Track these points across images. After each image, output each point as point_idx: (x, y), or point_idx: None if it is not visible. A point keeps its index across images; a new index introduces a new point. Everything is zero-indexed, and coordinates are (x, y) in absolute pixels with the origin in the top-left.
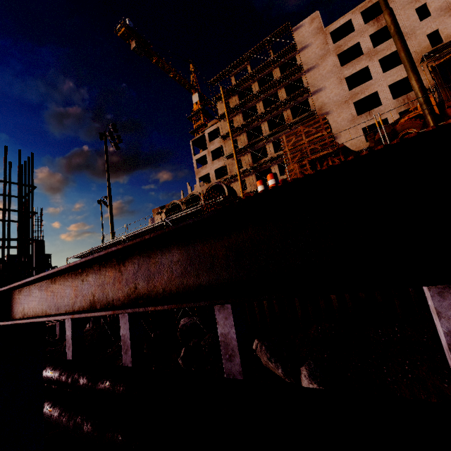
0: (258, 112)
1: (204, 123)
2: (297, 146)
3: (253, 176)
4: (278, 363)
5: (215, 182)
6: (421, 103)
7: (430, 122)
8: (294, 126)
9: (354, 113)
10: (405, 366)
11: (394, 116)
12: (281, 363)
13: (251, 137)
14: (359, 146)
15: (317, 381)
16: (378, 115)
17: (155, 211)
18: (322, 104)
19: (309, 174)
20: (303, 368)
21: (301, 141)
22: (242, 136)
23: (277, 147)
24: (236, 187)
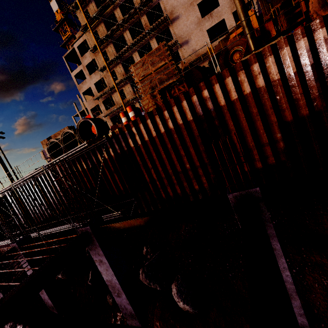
0: (118, 20)
1: (71, 35)
2: (146, 76)
3: (128, 85)
4: (156, 284)
5: (82, 119)
6: (244, 26)
7: (251, 47)
8: (152, 33)
9: (199, 15)
10: (240, 260)
11: (230, 16)
12: (158, 284)
13: (119, 47)
14: (206, 48)
15: (182, 298)
16: (217, 17)
17: (43, 143)
18: (172, 8)
19: (159, 106)
20: (173, 285)
21: (148, 70)
22: (110, 47)
23: (143, 54)
24: (117, 97)
